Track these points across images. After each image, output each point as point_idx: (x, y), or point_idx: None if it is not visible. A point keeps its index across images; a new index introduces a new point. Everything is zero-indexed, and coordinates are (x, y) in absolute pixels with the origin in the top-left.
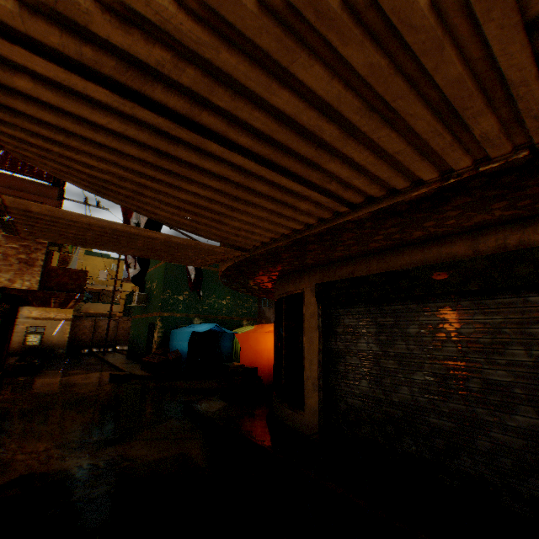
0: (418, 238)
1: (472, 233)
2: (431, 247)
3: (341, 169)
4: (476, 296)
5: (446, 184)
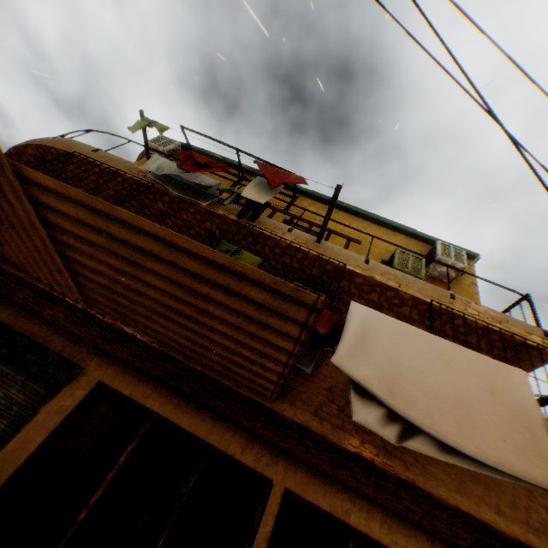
0: (49, 318)
1: (75, 339)
2: (51, 330)
3: (0, 233)
4: (33, 377)
5: (54, 293)
